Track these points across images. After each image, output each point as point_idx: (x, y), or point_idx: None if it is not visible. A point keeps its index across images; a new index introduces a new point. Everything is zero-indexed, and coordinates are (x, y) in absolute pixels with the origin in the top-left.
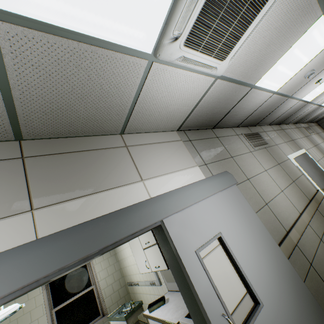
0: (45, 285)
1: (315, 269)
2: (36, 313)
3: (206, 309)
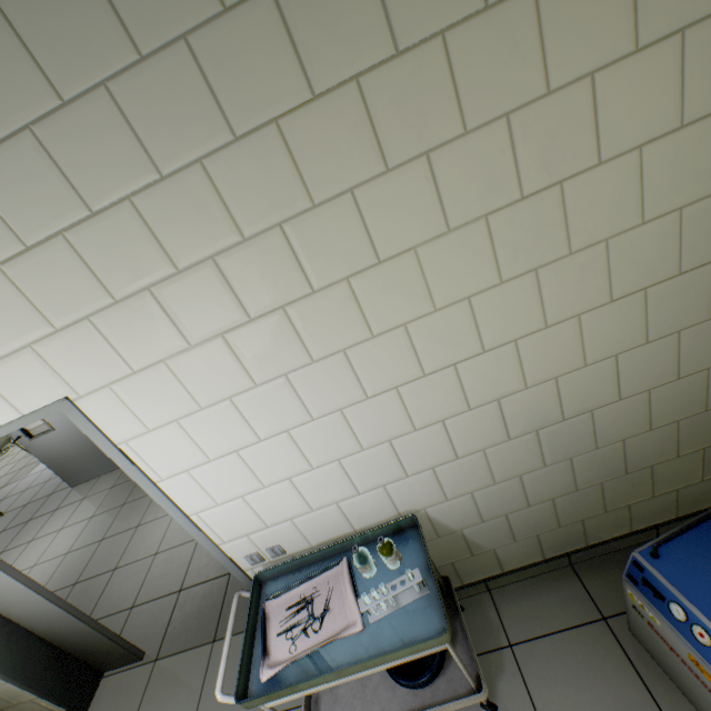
0: None
1: None
2: None
3: None
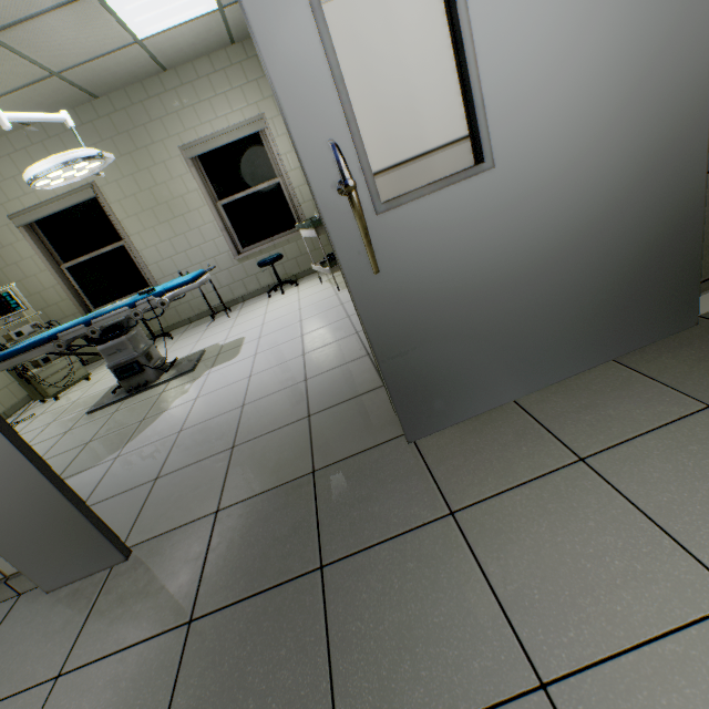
0: (192, 161)
1: None
2: (192, 202)
3: (293, 124)
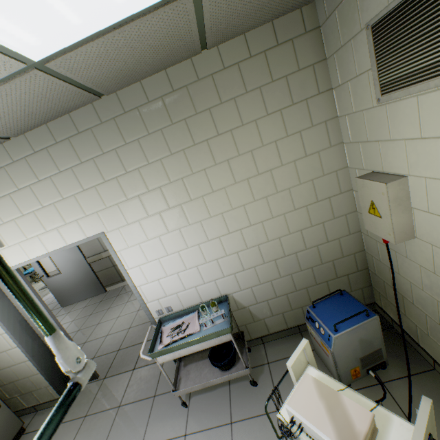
0: None
1: (116, 268)
2: None
3: (36, 270)
